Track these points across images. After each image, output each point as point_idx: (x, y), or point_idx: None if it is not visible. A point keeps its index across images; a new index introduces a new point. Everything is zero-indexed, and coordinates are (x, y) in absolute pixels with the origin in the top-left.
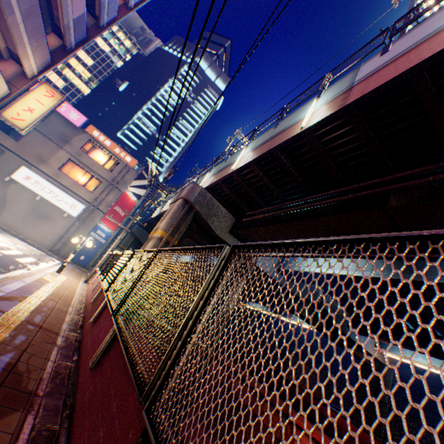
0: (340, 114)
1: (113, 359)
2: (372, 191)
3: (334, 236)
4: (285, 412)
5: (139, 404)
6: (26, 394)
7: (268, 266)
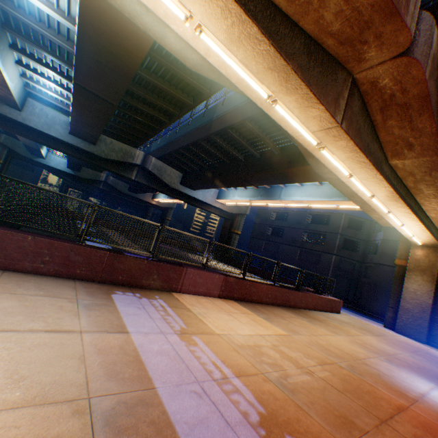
0: None
1: None
2: None
3: None
4: None
5: None
6: None
7: (57, 130)
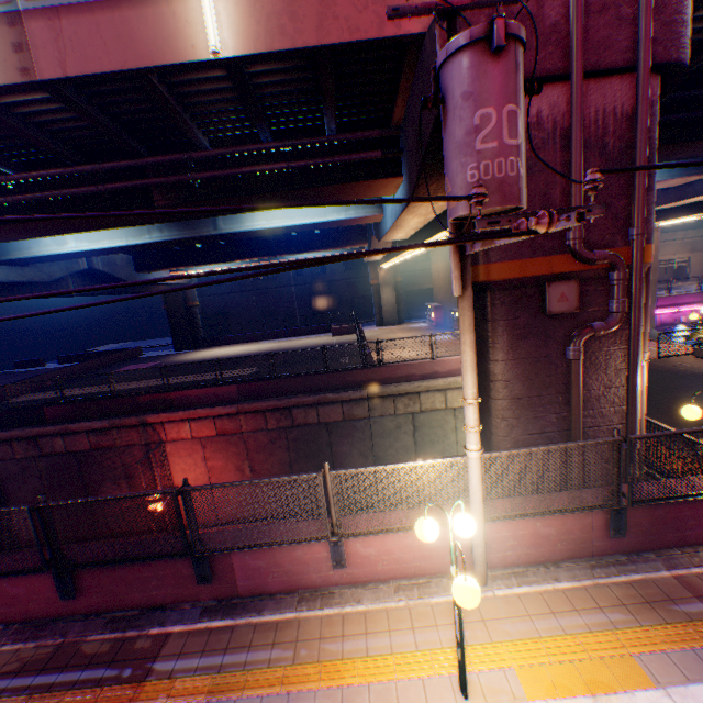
0: (34, 88)
1: (100, 575)
2: (130, 185)
3: (94, 228)
4: (141, 423)
5: (172, 558)
6: (62, 648)
7: None
